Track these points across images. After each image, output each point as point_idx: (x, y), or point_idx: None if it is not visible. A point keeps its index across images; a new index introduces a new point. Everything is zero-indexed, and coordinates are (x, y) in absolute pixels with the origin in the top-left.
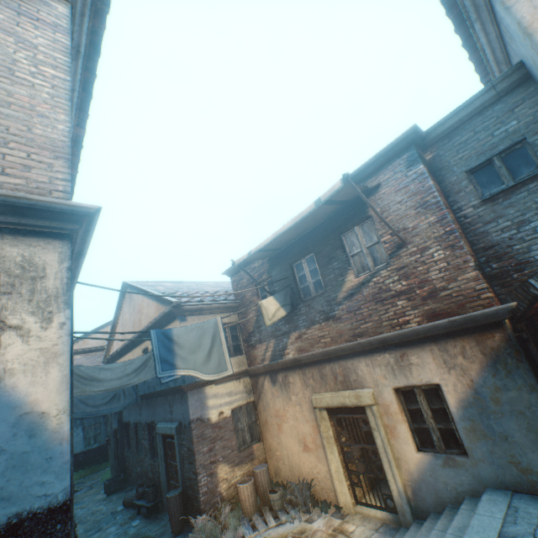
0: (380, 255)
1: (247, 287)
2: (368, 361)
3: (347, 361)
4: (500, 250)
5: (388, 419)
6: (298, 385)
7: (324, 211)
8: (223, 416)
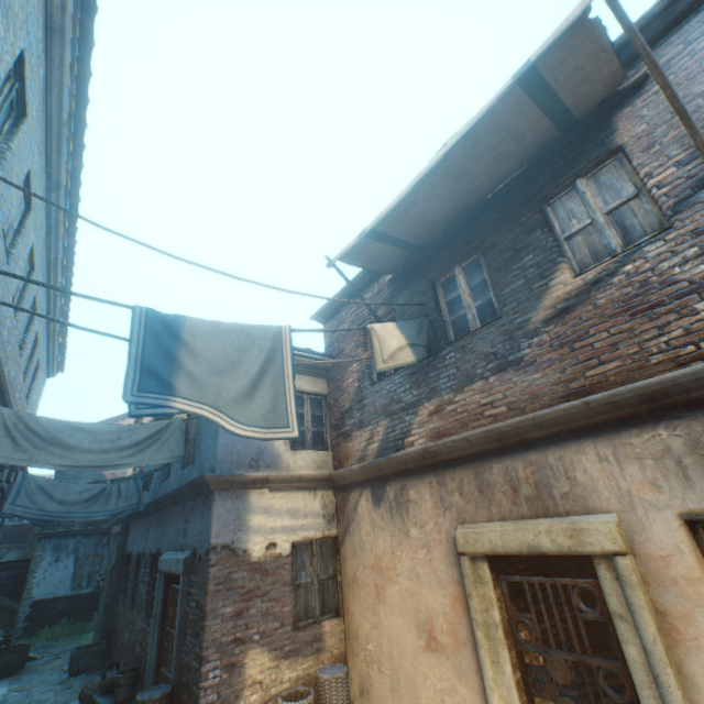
0: (641, 220)
1: (349, 334)
2: (605, 448)
3: (547, 453)
4: None
5: (665, 593)
6: (425, 506)
7: (522, 132)
8: (274, 552)
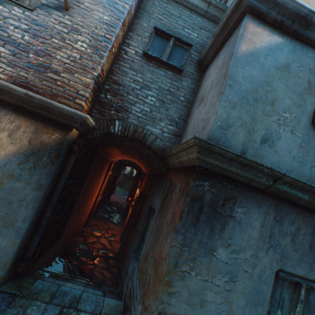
0: None
1: None
2: None
3: None
4: (122, 91)
5: None
6: None
7: None
8: None
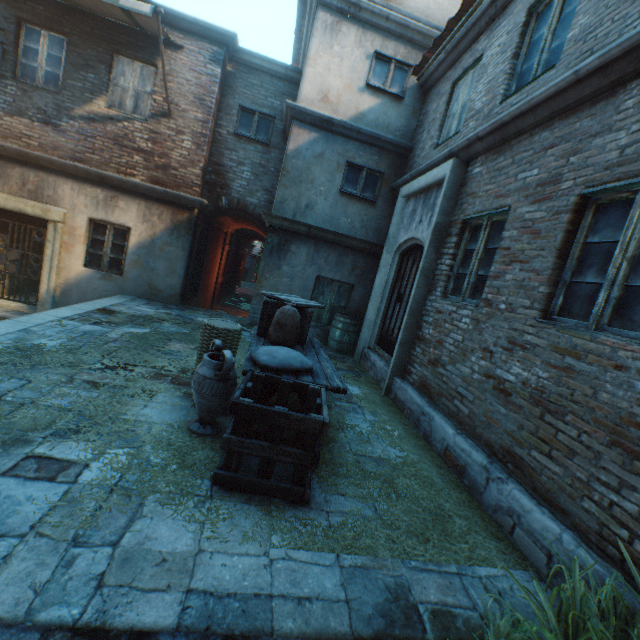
0: (145, 109)
1: None
2: (77, 187)
3: (51, 177)
4: (223, 171)
5: (71, 238)
6: None
7: (115, 13)
8: None
